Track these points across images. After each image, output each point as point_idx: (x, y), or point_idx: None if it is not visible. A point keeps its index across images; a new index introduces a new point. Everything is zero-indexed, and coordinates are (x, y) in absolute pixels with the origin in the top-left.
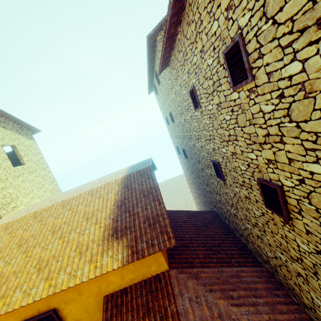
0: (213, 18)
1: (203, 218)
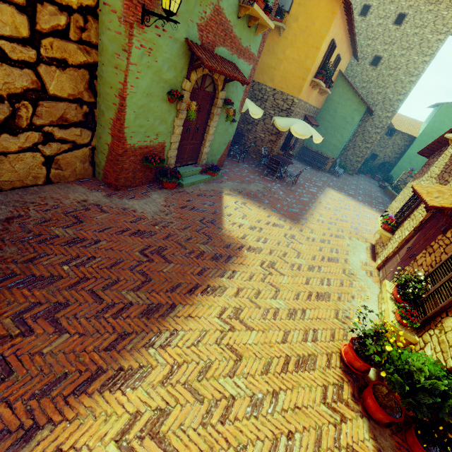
0: (405, 1)
1: None
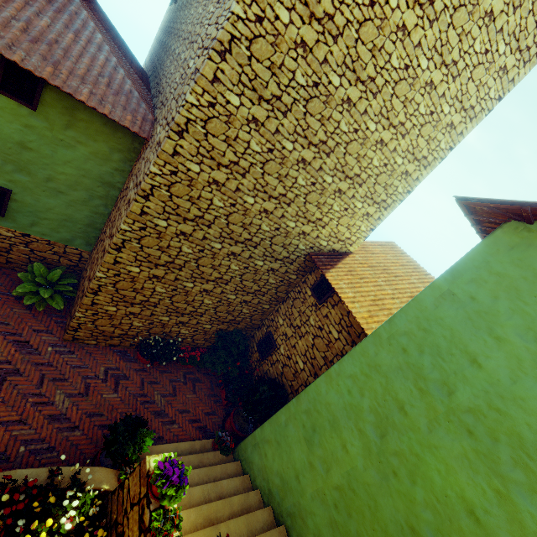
0: None
1: (129, 51)
